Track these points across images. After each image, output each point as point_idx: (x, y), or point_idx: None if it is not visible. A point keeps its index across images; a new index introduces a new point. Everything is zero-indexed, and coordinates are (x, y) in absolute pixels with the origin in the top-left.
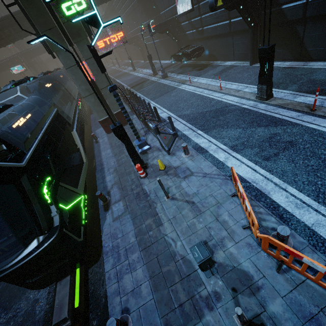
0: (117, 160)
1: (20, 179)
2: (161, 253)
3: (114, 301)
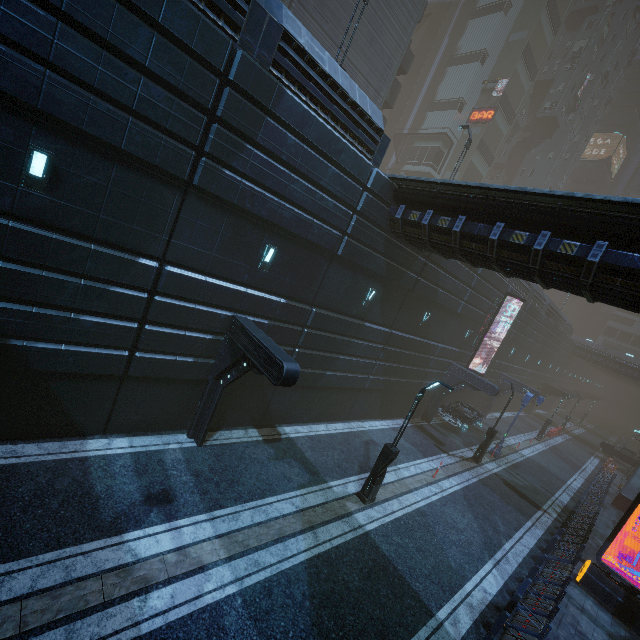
0: None
1: None
2: None
3: None
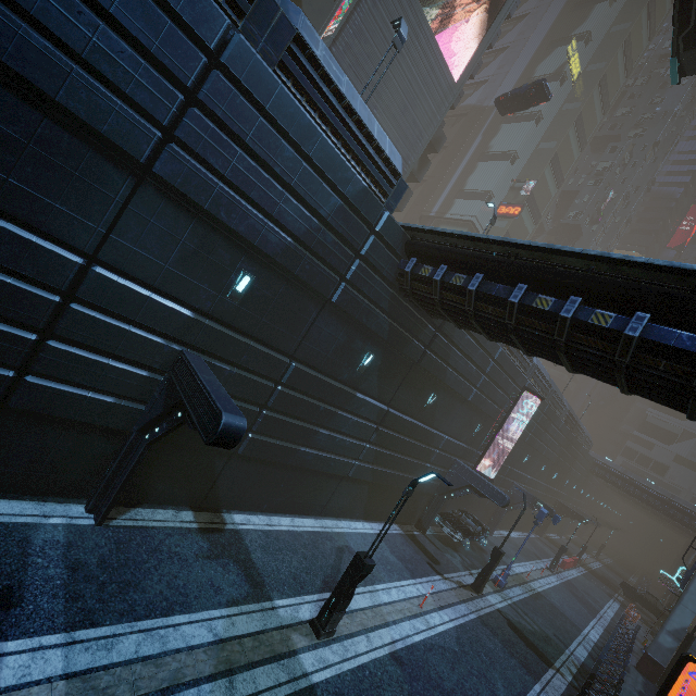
0: None
1: None
2: None
3: None
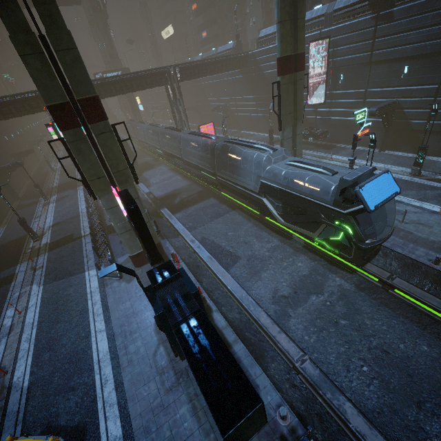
0: None
1: None
2: (425, 242)
3: (420, 259)
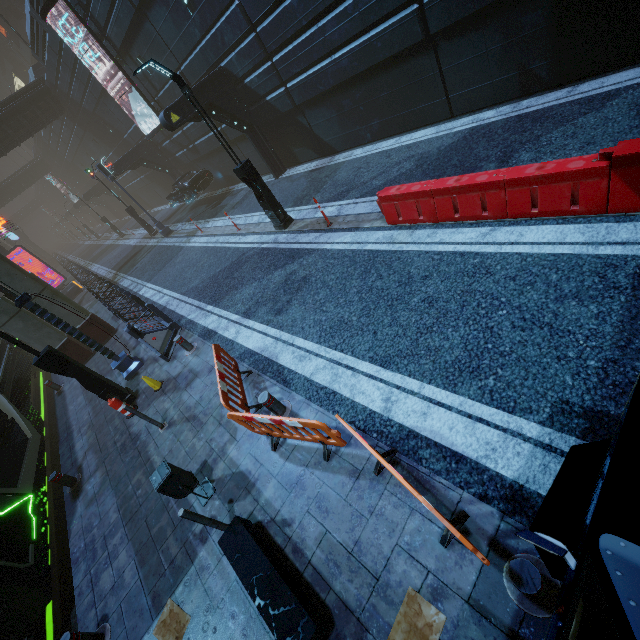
0: (93, 408)
1: None
2: (151, 511)
3: (88, 619)
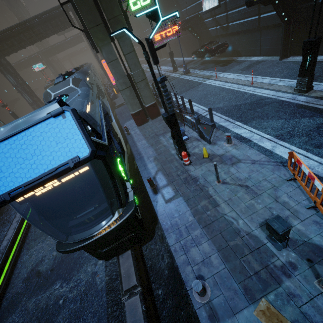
0: (155, 150)
1: (105, 156)
2: (224, 230)
3: (186, 269)
